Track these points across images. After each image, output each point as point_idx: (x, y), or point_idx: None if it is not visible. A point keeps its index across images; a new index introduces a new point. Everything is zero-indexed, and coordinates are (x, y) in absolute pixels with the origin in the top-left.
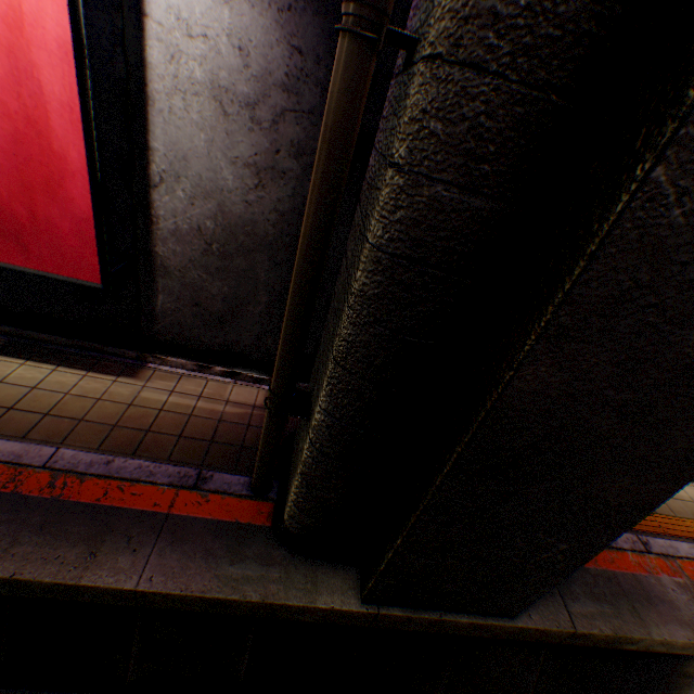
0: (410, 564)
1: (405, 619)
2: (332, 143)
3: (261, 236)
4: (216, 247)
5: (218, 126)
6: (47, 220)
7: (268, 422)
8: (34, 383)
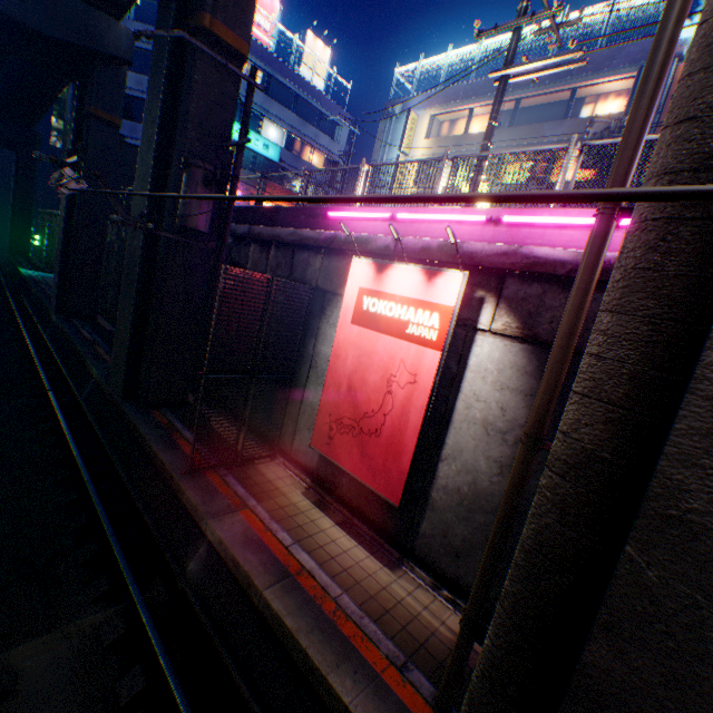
0: None
1: None
2: (513, 480)
3: (495, 504)
4: (465, 502)
5: (482, 438)
6: (388, 467)
7: (457, 636)
8: (345, 547)
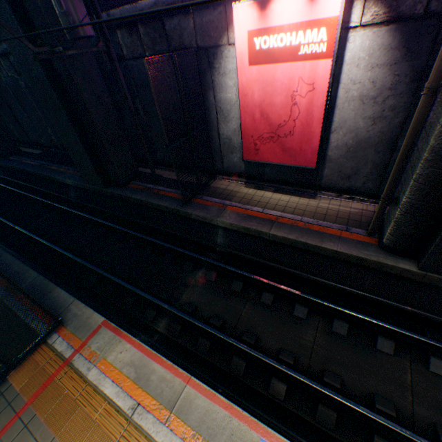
0: (441, 251)
1: (438, 280)
2: (416, 120)
3: (371, 143)
4: (350, 149)
5: (359, 108)
6: (303, 151)
7: (379, 206)
8: (287, 200)
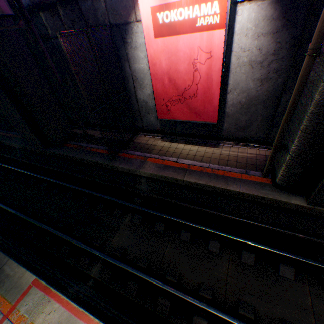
0: None
1: (323, 212)
2: (302, 78)
3: (260, 100)
4: (244, 106)
5: (249, 72)
6: (206, 109)
7: (271, 153)
8: (196, 150)
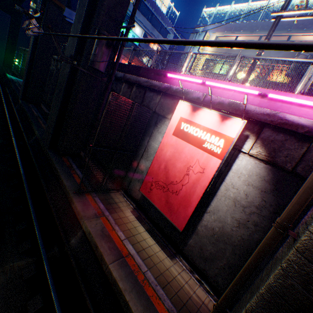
0: None
1: None
2: (264, 246)
3: (232, 241)
4: (215, 235)
5: (231, 207)
6: (179, 211)
7: None
8: (150, 244)
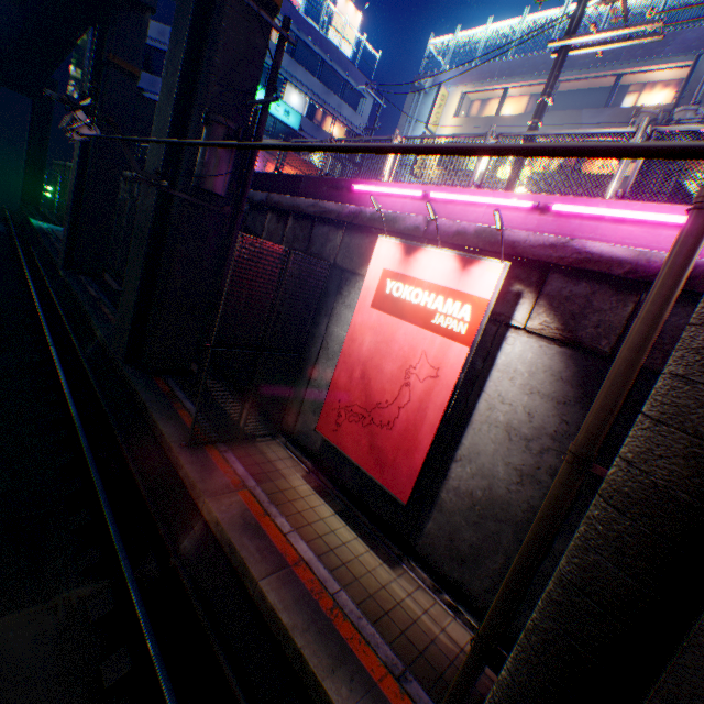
0: None
1: None
2: (550, 501)
3: (511, 514)
4: (477, 507)
5: (503, 443)
6: (398, 462)
7: (466, 657)
8: (344, 539)
